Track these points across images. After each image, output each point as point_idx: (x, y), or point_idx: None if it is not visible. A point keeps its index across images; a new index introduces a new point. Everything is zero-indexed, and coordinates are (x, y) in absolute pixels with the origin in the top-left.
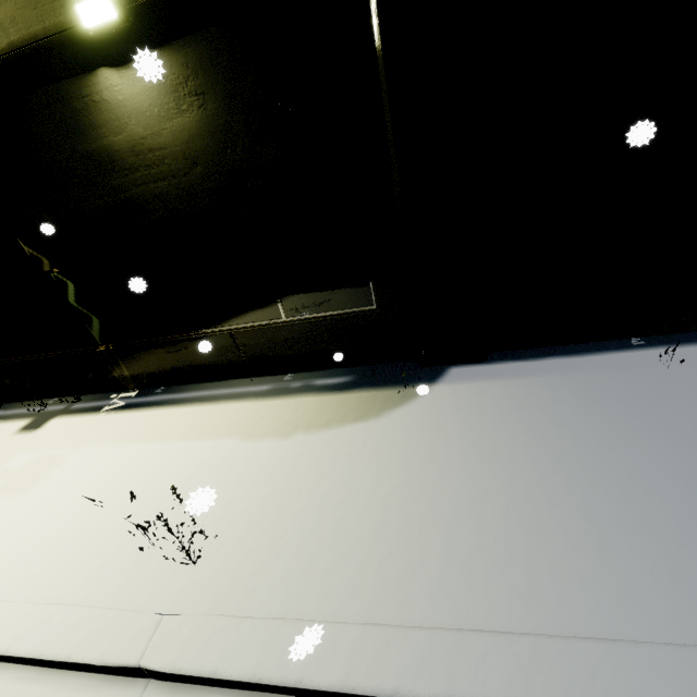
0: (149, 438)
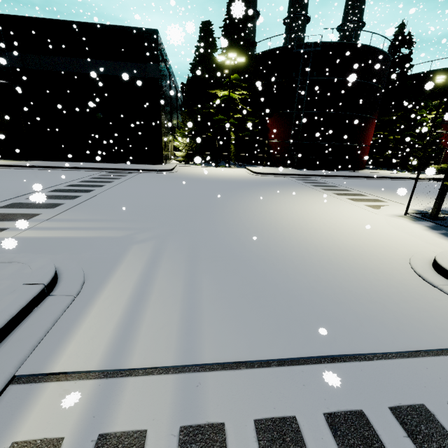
0: None
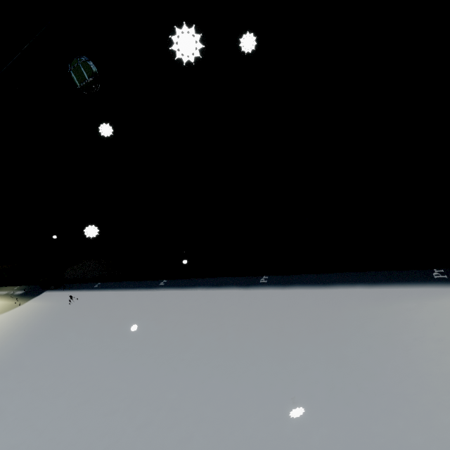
0: None
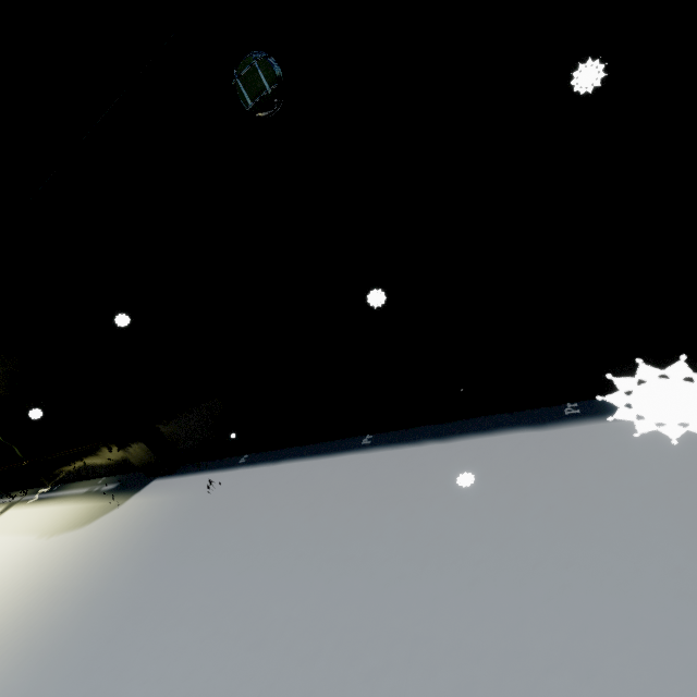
0: (17, 530)
